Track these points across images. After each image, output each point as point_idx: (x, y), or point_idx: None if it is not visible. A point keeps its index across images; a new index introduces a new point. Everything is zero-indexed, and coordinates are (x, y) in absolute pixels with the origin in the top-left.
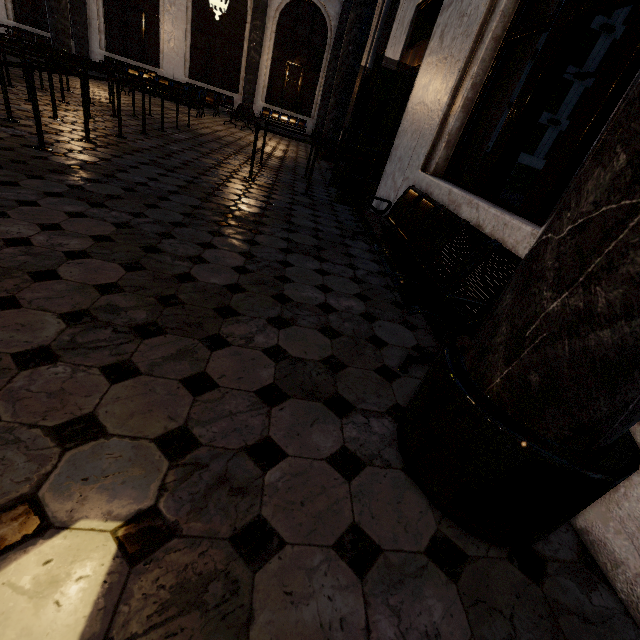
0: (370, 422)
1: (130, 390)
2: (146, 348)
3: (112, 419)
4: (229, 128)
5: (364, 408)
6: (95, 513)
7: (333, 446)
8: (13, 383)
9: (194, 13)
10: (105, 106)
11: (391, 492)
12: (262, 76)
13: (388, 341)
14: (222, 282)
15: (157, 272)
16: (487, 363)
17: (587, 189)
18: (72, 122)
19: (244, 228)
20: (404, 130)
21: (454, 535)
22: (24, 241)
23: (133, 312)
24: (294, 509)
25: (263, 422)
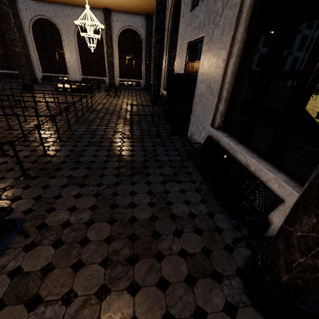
0: (231, 282)
1: (141, 298)
2: (136, 271)
3: (142, 316)
4: (108, 99)
5: (226, 274)
6: None
7: (222, 302)
8: (102, 310)
9: (79, 47)
10: (54, 109)
11: None
12: (116, 67)
13: (223, 227)
14: (147, 216)
15: (121, 221)
16: (278, 269)
17: (303, 222)
18: (48, 129)
19: (142, 174)
20: (196, 103)
21: None
22: (68, 223)
23: (123, 250)
24: None
25: (193, 298)
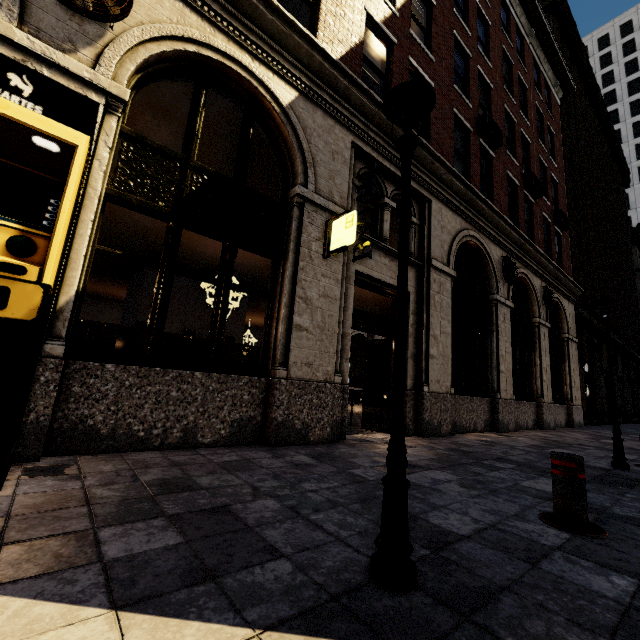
0: None
1: None
2: None
3: None
4: None
5: None
6: None
7: None
8: None
9: None
10: None
11: None
12: None
13: None
14: None
15: None
16: None
17: None
18: None
19: None
20: None
21: None
22: None
23: None
24: None
25: None
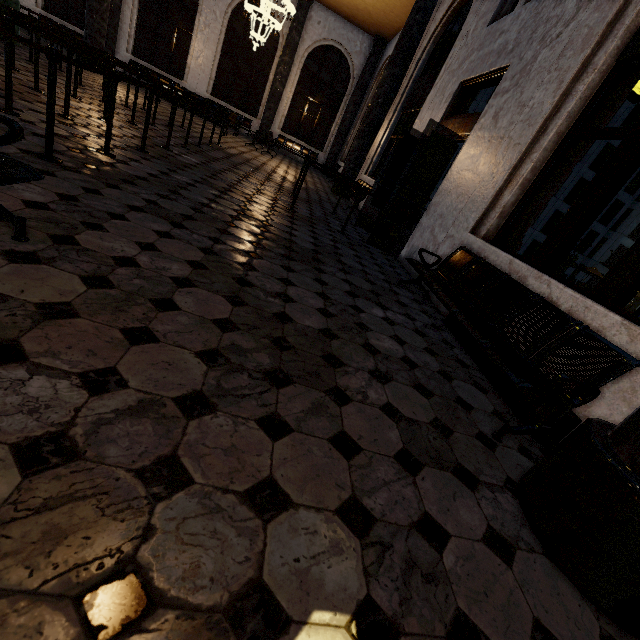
0: (497, 497)
1: (291, 449)
2: (285, 399)
3: (290, 485)
4: (251, 150)
5: (486, 481)
6: (322, 603)
7: (481, 525)
8: (188, 435)
9: (226, 38)
10: (140, 112)
11: (547, 581)
12: (282, 106)
13: (471, 404)
14: (316, 325)
15: (258, 309)
16: None
17: None
18: (119, 126)
19: (308, 265)
20: (447, 190)
21: (615, 633)
22: (131, 261)
23: (257, 355)
24: (482, 601)
25: (415, 494)
